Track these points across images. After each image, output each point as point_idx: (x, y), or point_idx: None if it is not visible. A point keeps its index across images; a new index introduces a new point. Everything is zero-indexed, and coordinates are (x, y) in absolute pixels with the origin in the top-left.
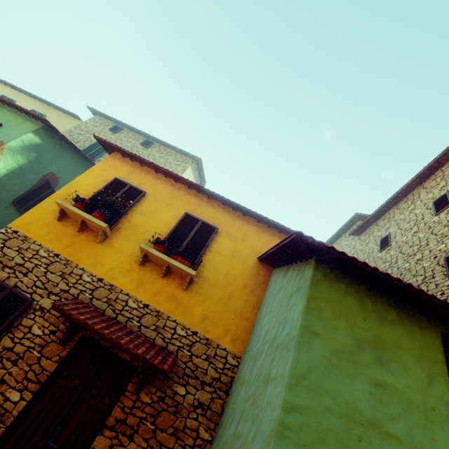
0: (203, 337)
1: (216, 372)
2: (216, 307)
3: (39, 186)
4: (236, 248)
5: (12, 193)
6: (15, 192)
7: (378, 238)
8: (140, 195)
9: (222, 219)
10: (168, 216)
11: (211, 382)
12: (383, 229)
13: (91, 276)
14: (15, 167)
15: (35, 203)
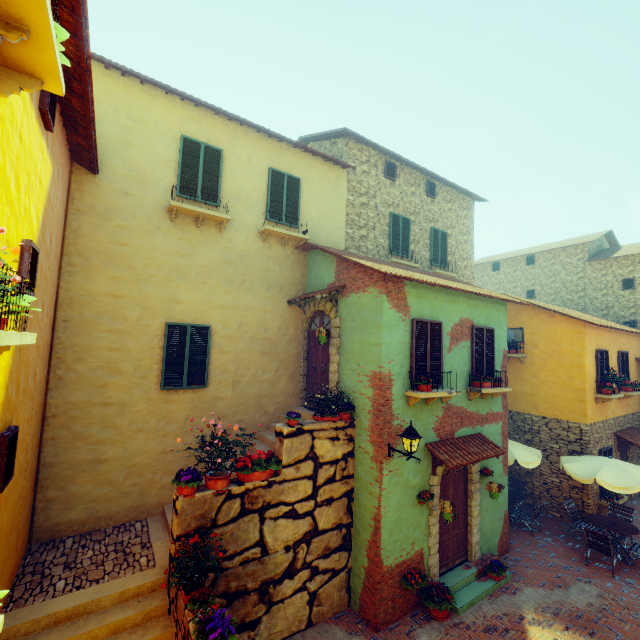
0: (634, 413)
1: (638, 422)
2: (633, 397)
3: None
4: (630, 358)
5: None
6: None
7: (619, 276)
8: (608, 355)
9: (624, 341)
10: (614, 359)
11: (638, 426)
12: (625, 270)
13: (612, 419)
14: None
15: None
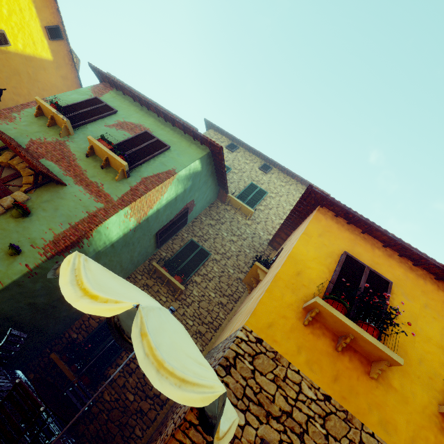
0: None
1: None
2: None
3: (179, 216)
4: None
5: (159, 225)
6: (162, 223)
7: None
8: (389, 288)
9: None
10: (434, 330)
11: None
12: None
13: None
14: (173, 197)
15: (169, 233)
